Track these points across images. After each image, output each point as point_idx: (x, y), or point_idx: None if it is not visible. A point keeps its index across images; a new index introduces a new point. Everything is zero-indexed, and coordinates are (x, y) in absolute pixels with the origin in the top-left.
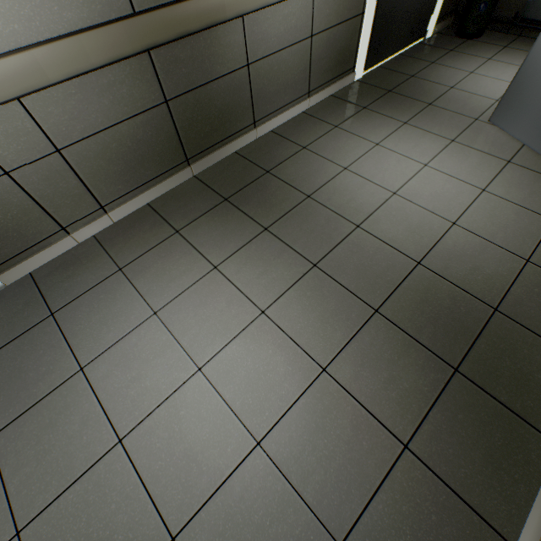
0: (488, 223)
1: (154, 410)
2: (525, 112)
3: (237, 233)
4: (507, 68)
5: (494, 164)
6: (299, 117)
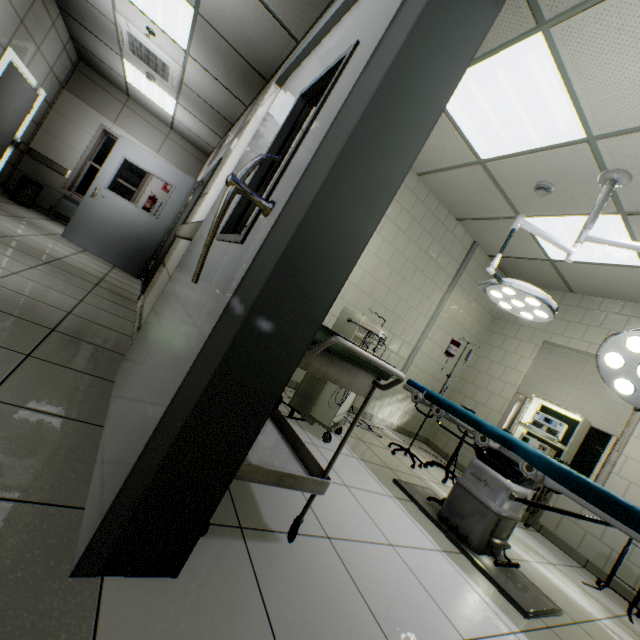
0: (84, 262)
1: None
2: (82, 234)
3: None
4: (58, 227)
5: (75, 250)
6: None
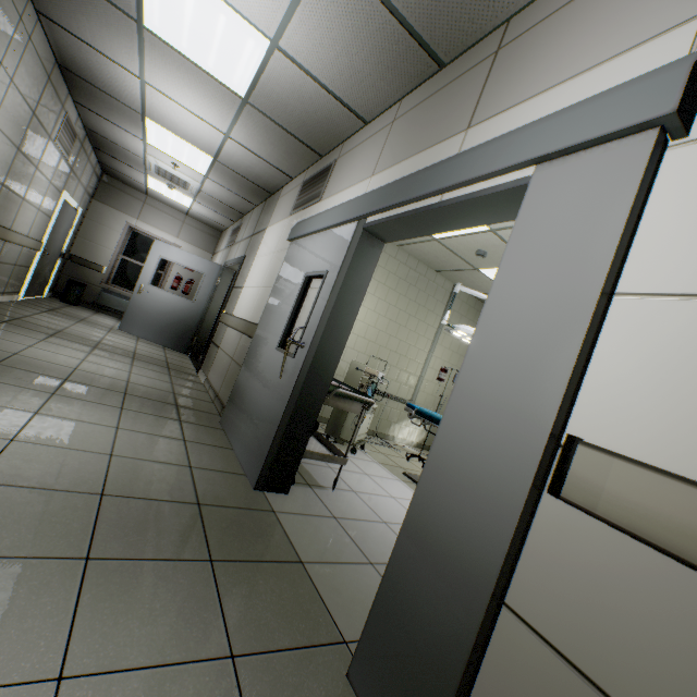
0: (147, 350)
1: (80, 365)
2: (135, 325)
3: (37, 334)
4: (106, 319)
5: (134, 340)
6: (2, 304)
